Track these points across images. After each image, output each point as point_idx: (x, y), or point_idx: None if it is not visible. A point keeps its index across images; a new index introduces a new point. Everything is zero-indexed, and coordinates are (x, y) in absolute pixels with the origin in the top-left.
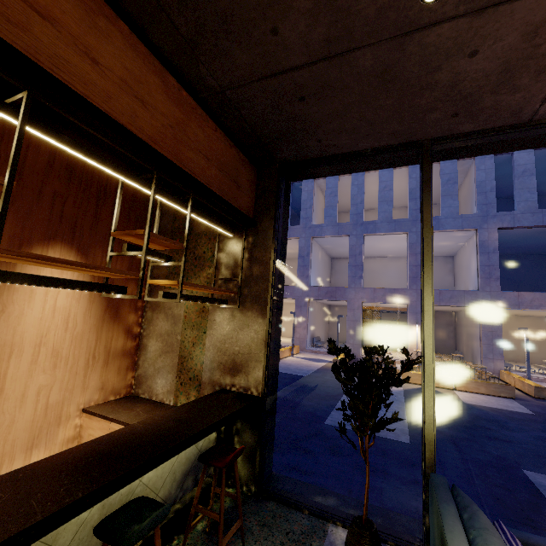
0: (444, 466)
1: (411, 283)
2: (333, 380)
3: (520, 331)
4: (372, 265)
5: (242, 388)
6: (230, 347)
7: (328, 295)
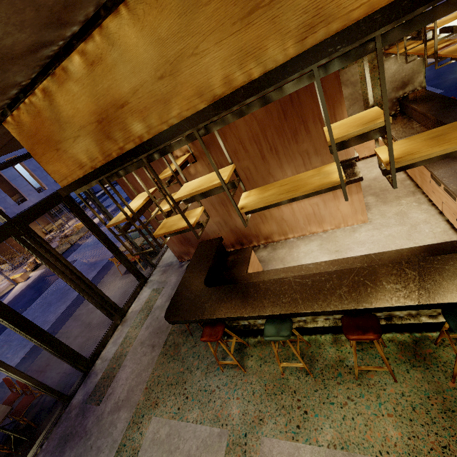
0: None
1: None
2: None
3: None
4: None
5: (411, 91)
6: (399, 76)
7: None
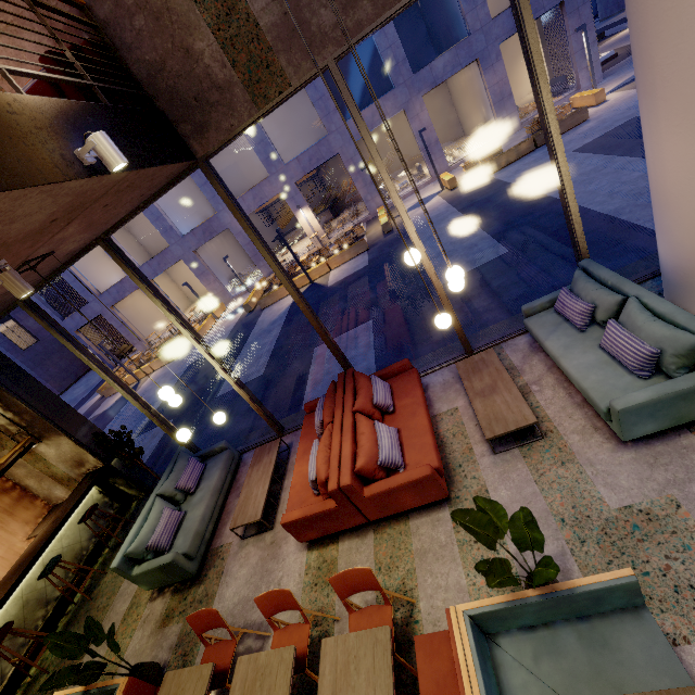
0: (272, 382)
1: (269, 168)
2: (242, 334)
3: (405, 130)
4: (237, 147)
5: (94, 468)
6: (66, 457)
7: (208, 234)
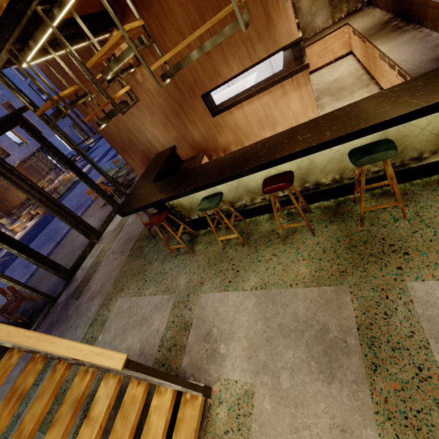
0: None
1: None
2: None
3: None
4: None
5: None
6: None
7: None
